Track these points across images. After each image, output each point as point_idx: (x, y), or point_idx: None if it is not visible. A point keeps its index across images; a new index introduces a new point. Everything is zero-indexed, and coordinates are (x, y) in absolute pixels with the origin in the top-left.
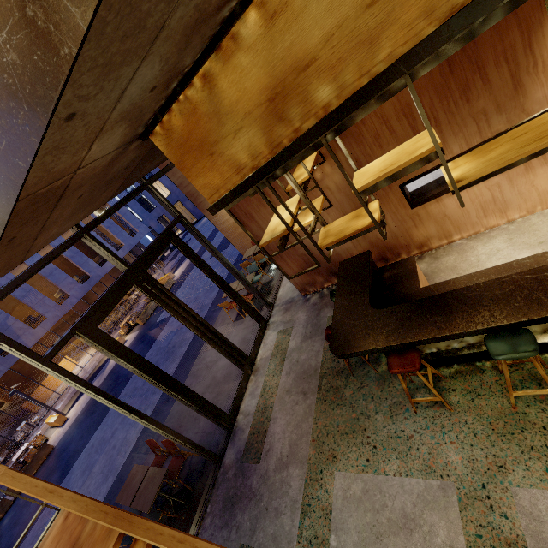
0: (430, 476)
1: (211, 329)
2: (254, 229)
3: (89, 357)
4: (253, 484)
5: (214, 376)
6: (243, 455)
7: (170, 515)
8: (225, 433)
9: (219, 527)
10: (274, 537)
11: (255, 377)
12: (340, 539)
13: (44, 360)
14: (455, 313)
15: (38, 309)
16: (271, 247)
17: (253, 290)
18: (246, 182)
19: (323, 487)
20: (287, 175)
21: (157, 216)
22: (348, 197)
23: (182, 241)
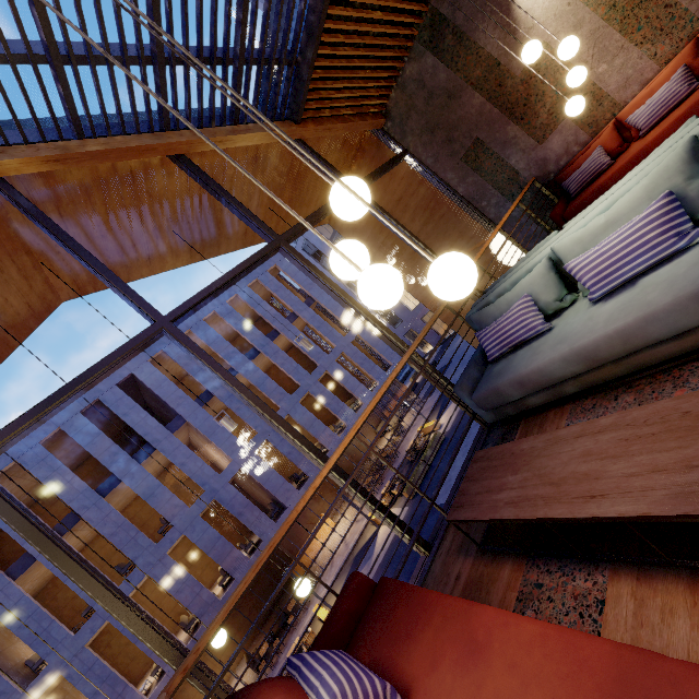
0: None
1: None
2: None
3: (347, 522)
4: None
5: None
6: None
7: None
8: None
9: None
10: None
11: None
12: None
13: None
14: None
15: (302, 467)
16: None
17: None
18: None
19: None
20: None
21: (403, 331)
22: None
23: None
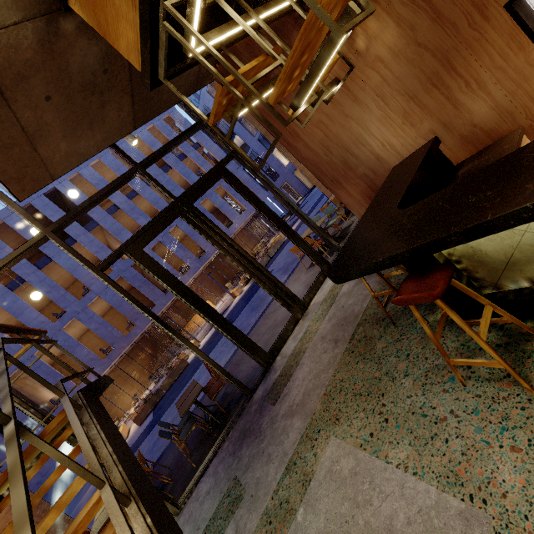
0: (450, 489)
1: (255, 264)
2: (302, 150)
3: (221, 303)
4: (263, 423)
5: (276, 319)
6: (267, 394)
7: (203, 428)
8: (262, 371)
9: (229, 453)
10: (257, 482)
11: (303, 321)
12: (306, 516)
13: (97, 269)
14: (527, 174)
15: (186, 261)
16: (325, 172)
17: (316, 231)
18: (142, 16)
19: (313, 449)
20: (225, 5)
21: (280, 184)
22: (411, 65)
23: (234, 176)
